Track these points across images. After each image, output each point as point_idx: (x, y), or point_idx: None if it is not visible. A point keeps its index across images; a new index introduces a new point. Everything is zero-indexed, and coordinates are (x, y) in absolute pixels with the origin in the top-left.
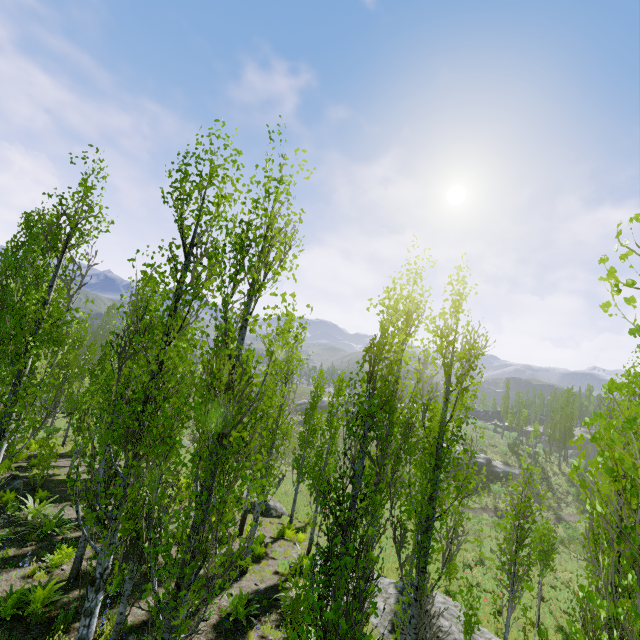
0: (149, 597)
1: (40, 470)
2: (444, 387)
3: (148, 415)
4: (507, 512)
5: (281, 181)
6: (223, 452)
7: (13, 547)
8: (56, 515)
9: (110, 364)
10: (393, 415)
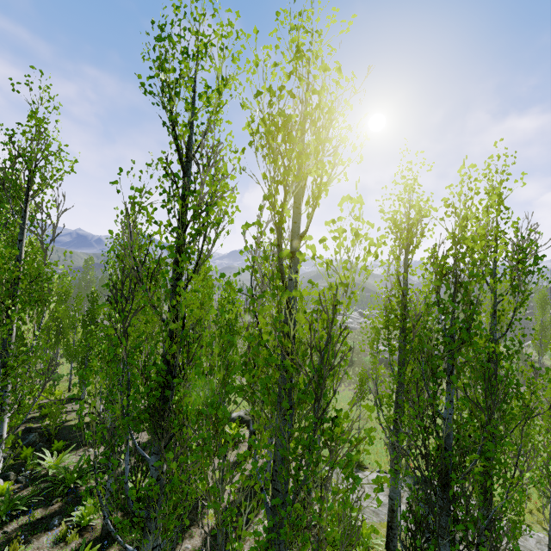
0: (185, 540)
1: (52, 422)
2: (492, 298)
3: (176, 389)
4: (545, 417)
5: (316, 32)
6: (313, 443)
7: (39, 507)
8: (76, 467)
9: (100, 314)
10: (407, 332)
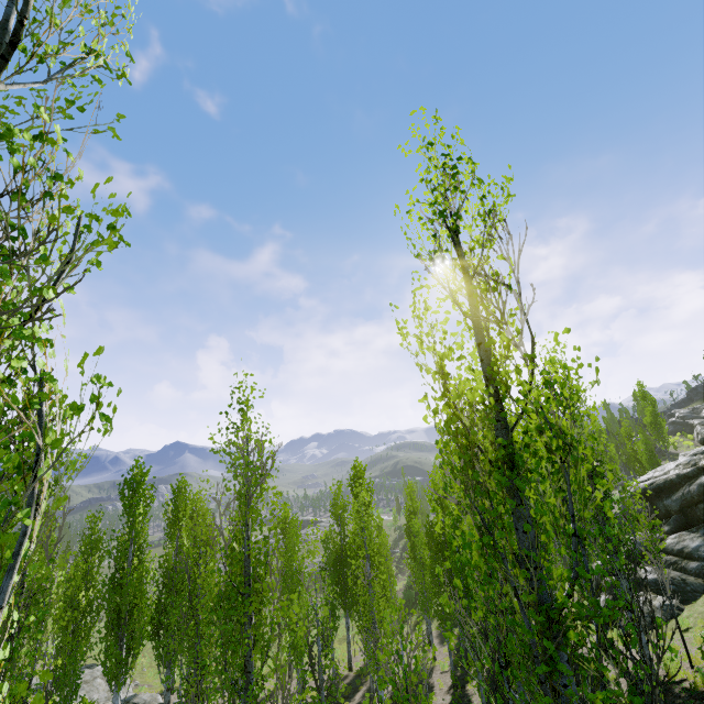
0: None
1: None
2: None
3: None
4: None
5: None
6: None
7: None
8: None
9: None
10: None
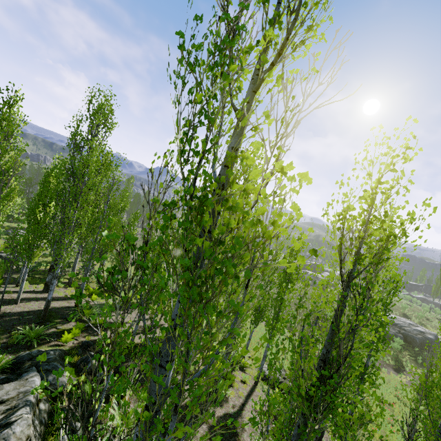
0: None
1: None
2: None
3: None
4: None
5: None
6: None
7: None
8: None
9: None
10: None
